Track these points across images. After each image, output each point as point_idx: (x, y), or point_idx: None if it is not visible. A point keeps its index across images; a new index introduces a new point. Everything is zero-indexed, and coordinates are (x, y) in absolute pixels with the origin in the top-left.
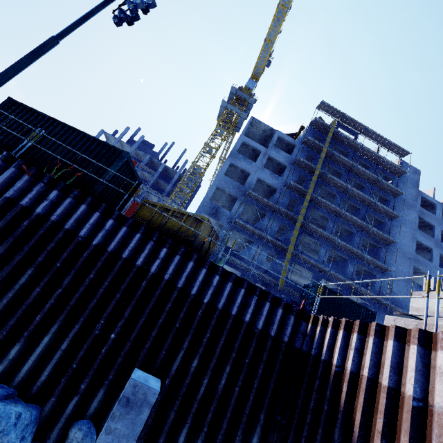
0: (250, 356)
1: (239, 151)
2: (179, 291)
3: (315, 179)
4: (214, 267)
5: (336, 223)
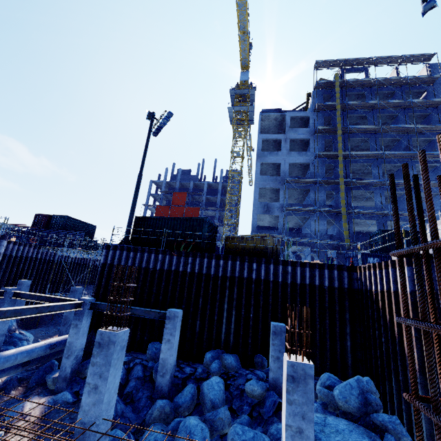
0: (327, 302)
1: (262, 147)
2: (272, 282)
3: (341, 139)
4: (285, 262)
5: (380, 165)
